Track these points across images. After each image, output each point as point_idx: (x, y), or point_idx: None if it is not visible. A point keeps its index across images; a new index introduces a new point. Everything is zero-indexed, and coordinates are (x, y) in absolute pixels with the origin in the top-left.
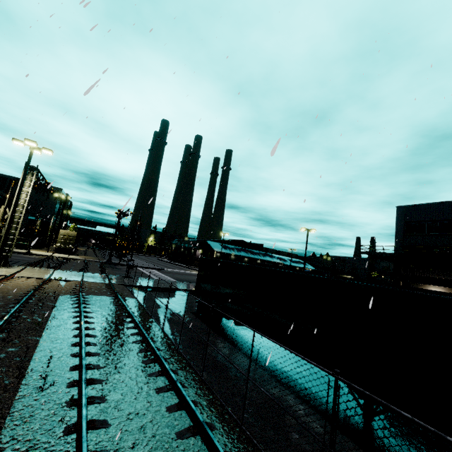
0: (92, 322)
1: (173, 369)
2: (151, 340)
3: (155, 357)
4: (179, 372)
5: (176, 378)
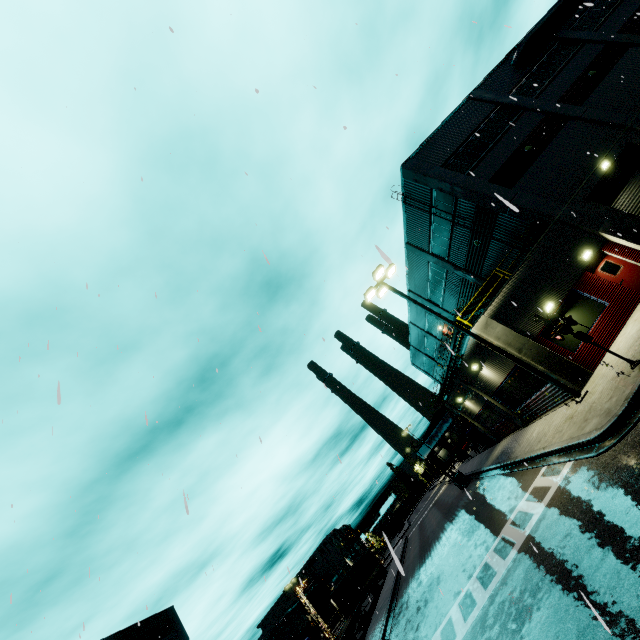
0: None
1: None
2: None
3: None
4: None
5: None
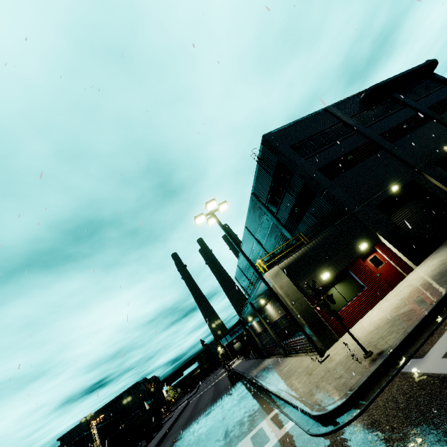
0: None
1: None
2: None
3: None
4: None
5: None
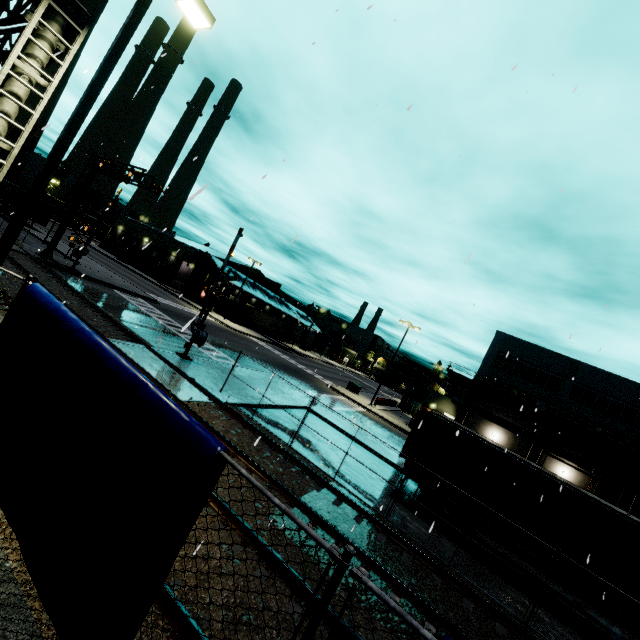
0: None
1: None
2: None
3: None
4: None
5: None
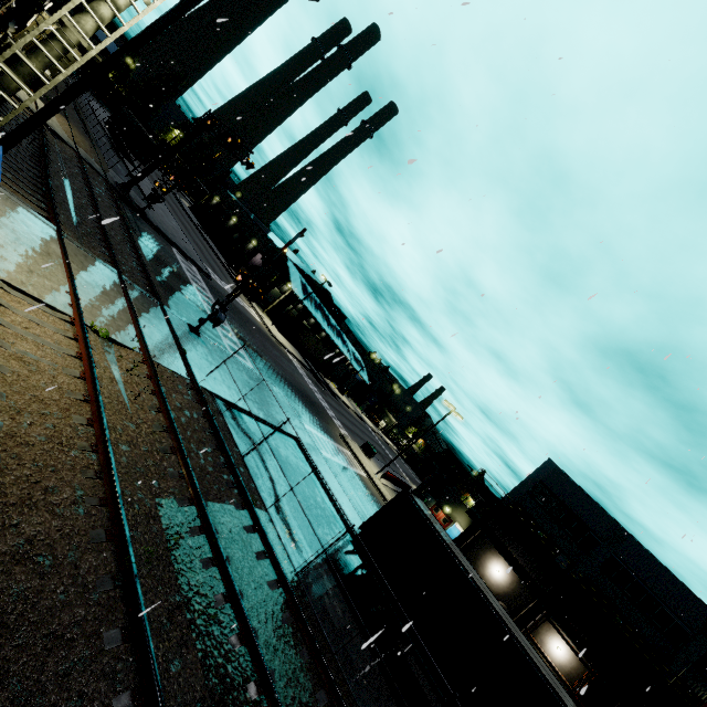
0: None
1: None
2: None
3: None
4: None
5: None
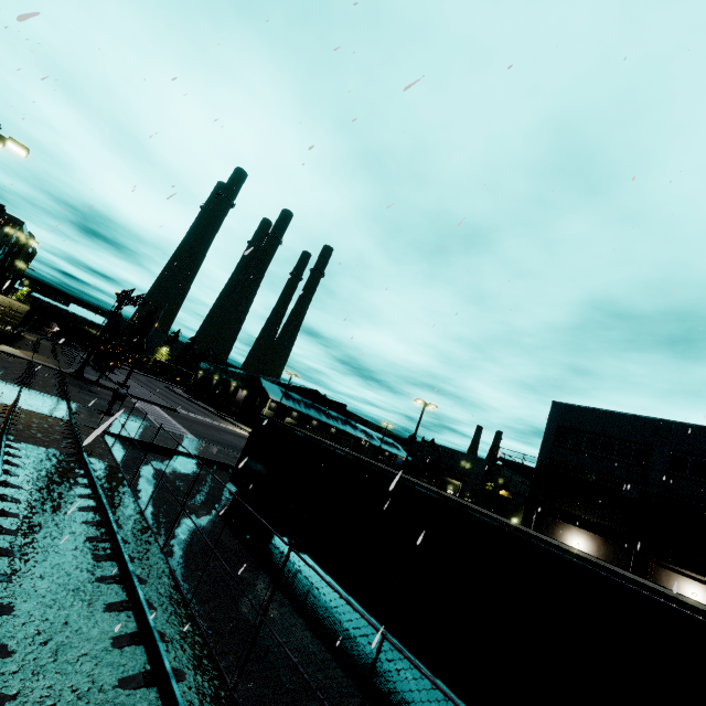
0: (15, 513)
1: (176, 665)
2: (138, 583)
3: (141, 630)
4: (188, 676)
5: (181, 694)
